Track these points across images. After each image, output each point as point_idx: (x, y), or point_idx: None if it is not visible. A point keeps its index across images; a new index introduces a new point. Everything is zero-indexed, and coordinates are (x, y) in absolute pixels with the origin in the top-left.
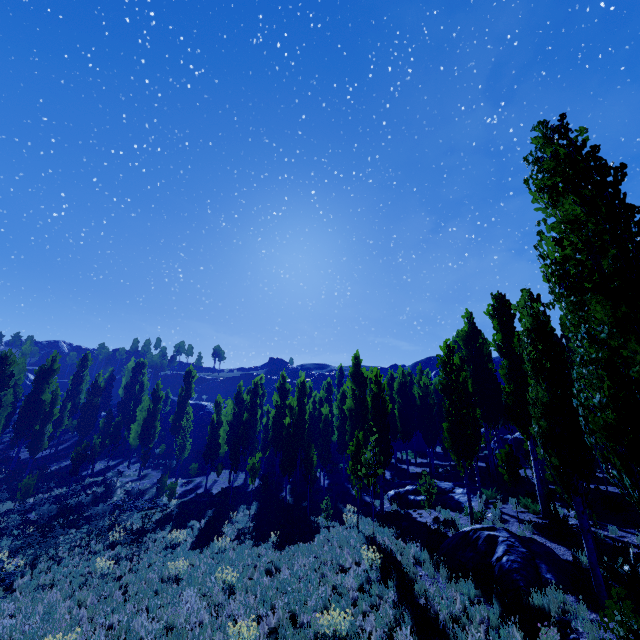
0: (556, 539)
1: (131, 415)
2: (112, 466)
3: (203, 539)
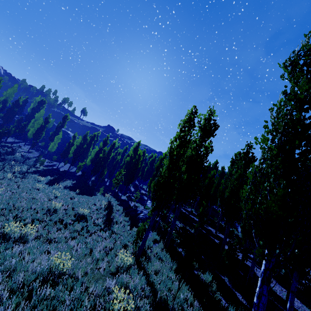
0: (161, 219)
1: (31, 123)
2: (16, 142)
3: (51, 183)
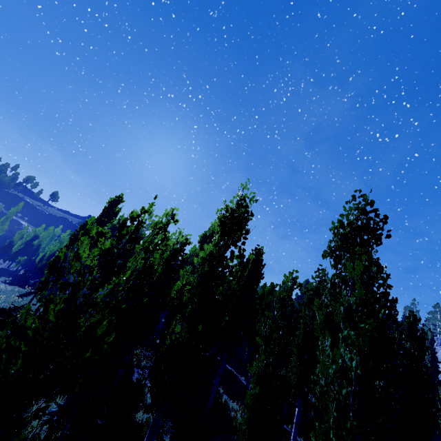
0: None
1: None
2: None
3: None
